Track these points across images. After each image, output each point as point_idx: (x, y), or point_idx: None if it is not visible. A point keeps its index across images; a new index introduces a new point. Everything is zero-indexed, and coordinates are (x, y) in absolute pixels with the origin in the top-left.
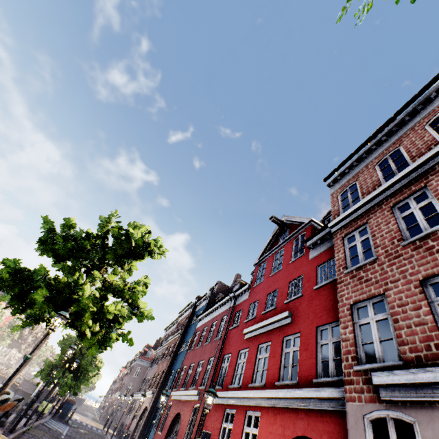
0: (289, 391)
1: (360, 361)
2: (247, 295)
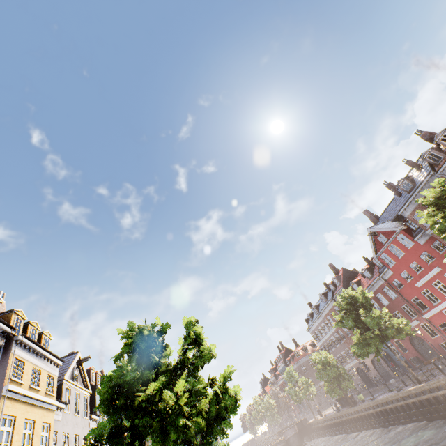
0: None
1: None
2: (391, 272)
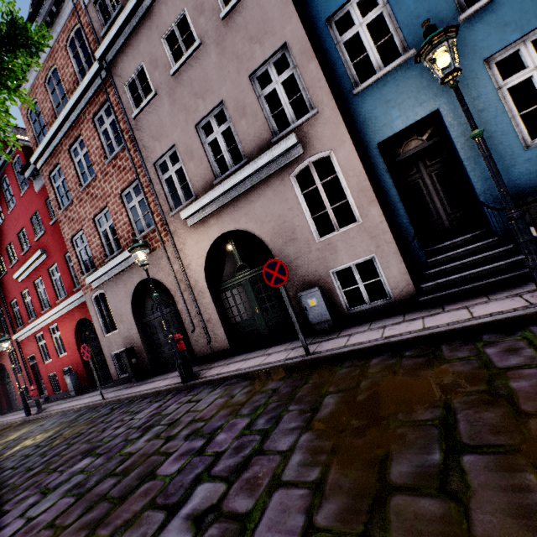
0: (64, 303)
1: (85, 272)
2: None
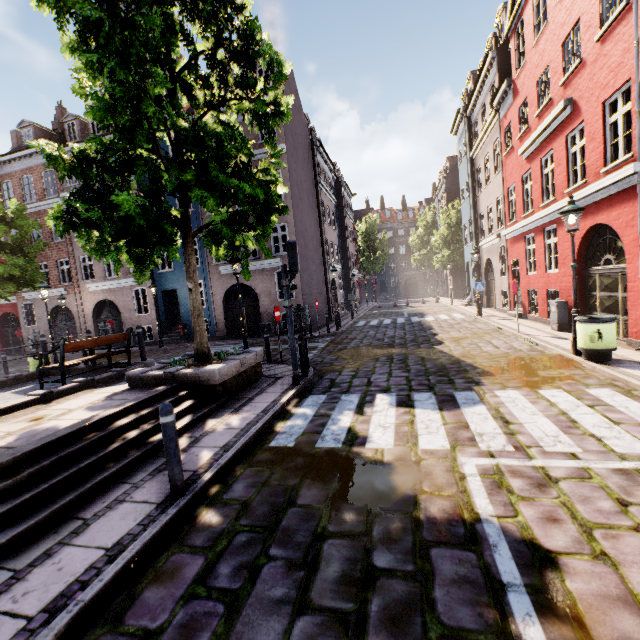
0: None
1: None
2: None
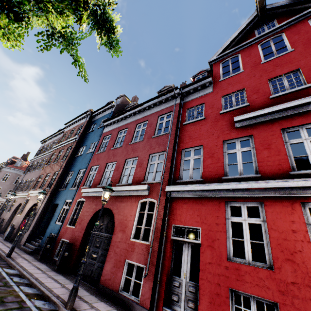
0: None
1: None
2: (210, 89)
